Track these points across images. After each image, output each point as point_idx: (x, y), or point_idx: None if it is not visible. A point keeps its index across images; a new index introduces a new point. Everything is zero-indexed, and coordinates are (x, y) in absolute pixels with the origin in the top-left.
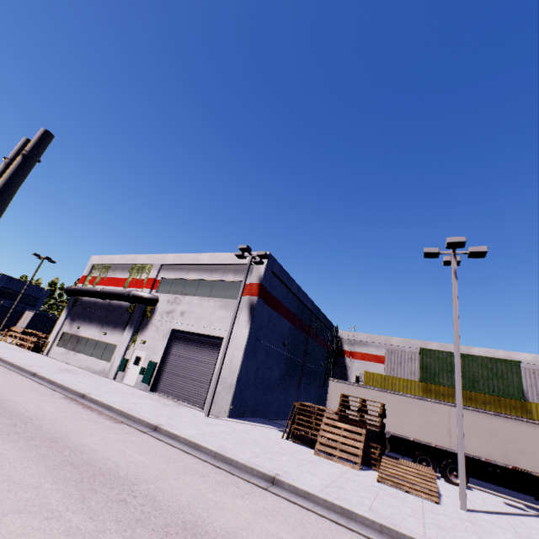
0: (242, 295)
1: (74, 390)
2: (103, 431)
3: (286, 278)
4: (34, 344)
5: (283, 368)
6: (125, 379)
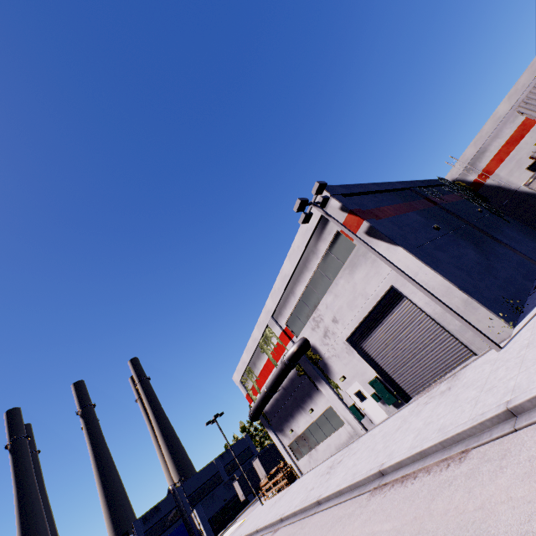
0: (353, 234)
1: (365, 478)
2: (481, 488)
3: (357, 188)
4: (285, 477)
5: (467, 245)
6: (374, 420)
